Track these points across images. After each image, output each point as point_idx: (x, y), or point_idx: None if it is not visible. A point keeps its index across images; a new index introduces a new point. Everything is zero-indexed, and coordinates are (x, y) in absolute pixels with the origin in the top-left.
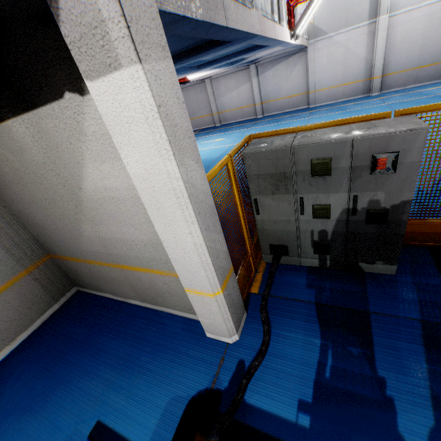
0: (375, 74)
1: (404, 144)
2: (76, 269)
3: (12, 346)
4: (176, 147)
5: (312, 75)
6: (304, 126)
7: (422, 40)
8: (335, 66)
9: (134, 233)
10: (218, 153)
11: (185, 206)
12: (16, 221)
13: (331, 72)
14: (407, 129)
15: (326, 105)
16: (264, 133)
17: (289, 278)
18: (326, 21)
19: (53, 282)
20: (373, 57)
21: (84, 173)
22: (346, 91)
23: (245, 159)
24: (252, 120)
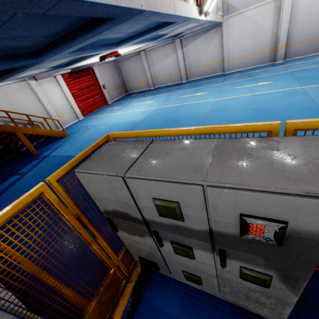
0: (280, 44)
1: (297, 214)
2: None
3: None
4: None
5: (226, 46)
6: (163, 130)
7: None
8: (245, 38)
9: None
10: (143, 115)
11: None
12: None
13: (242, 44)
14: (305, 192)
15: (238, 72)
16: (122, 133)
17: (158, 300)
18: None
19: None
20: (279, 30)
21: None
22: (255, 60)
23: (80, 179)
24: (178, 84)
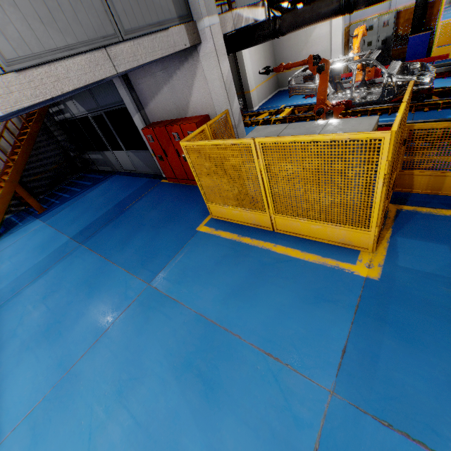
0: None
1: (390, 18)
2: (287, 76)
3: (270, 96)
4: (342, 19)
5: None
6: (369, 18)
7: None
8: None
9: (320, 48)
10: None
11: (341, 32)
12: (274, 58)
13: None
14: (391, 14)
15: None
16: (356, 22)
17: None
18: None
19: (276, 83)
20: None
21: (314, 31)
22: None
23: (350, 29)
24: None
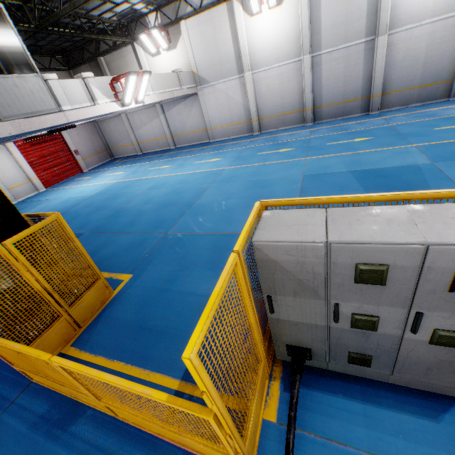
0: (252, 117)
1: None
2: None
3: None
4: None
5: (206, 115)
6: None
7: (280, 92)
8: (222, 109)
9: None
10: (99, 190)
11: None
12: None
13: (220, 114)
14: None
15: (220, 141)
16: None
17: None
18: (207, 72)
19: None
20: (248, 104)
21: None
22: (235, 130)
23: None
24: (165, 151)
